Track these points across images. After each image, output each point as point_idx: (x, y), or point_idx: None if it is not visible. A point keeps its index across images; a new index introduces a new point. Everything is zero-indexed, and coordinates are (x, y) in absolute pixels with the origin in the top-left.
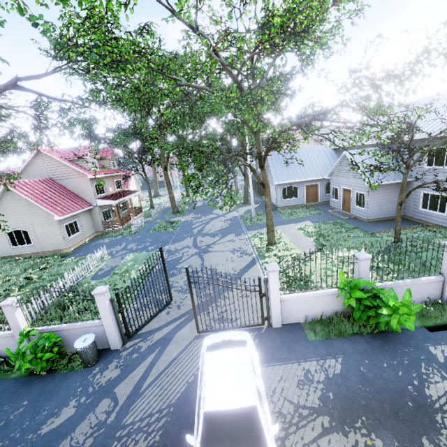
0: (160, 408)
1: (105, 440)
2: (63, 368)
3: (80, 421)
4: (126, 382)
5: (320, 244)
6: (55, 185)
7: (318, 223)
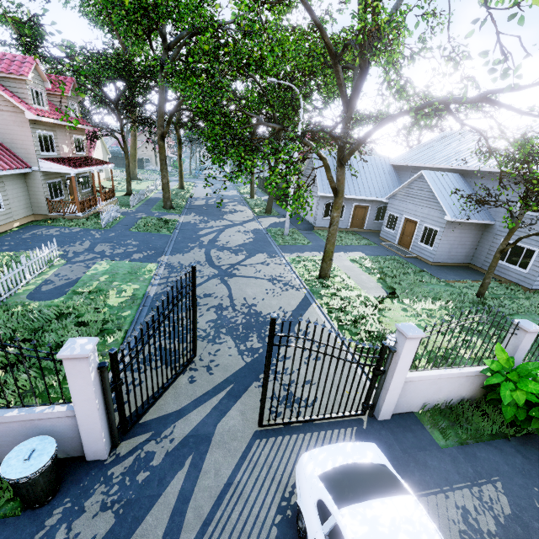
0: None
1: None
2: None
3: None
4: None
5: (388, 287)
6: None
7: (375, 257)
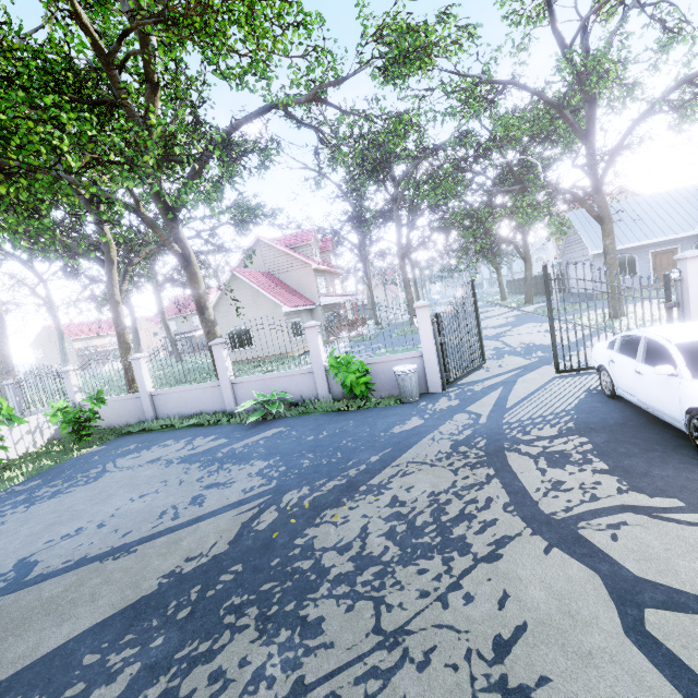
0: (552, 412)
1: (490, 430)
2: (375, 407)
3: (439, 425)
4: (477, 405)
5: None
6: (274, 279)
7: None
